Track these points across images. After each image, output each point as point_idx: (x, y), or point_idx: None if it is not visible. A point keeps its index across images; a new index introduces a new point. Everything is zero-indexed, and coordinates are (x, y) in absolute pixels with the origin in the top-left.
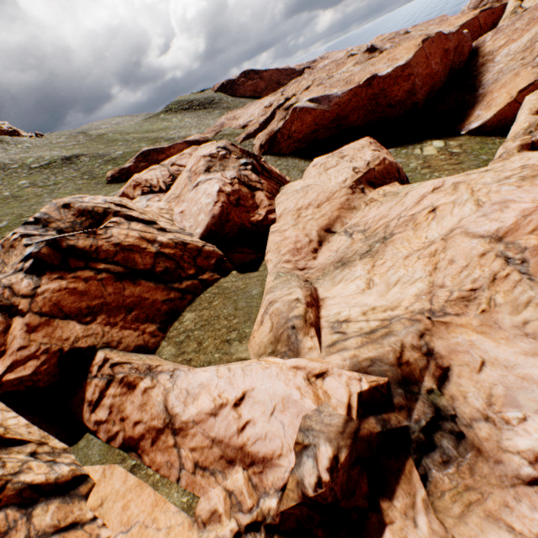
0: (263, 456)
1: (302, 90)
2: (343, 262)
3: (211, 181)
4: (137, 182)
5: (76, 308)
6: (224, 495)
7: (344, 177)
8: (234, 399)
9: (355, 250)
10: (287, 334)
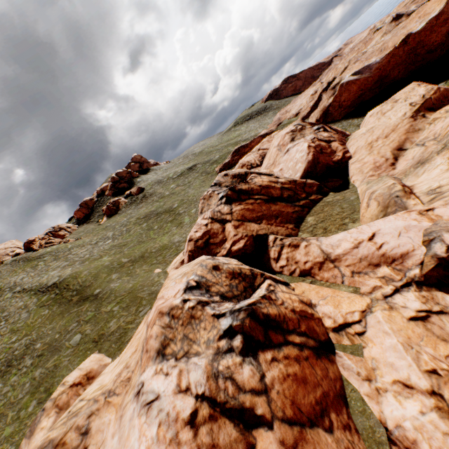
0: (400, 254)
1: (340, 72)
2: (421, 162)
3: (299, 144)
4: (243, 164)
5: (251, 217)
6: (378, 279)
7: (402, 113)
8: (367, 238)
9: (430, 151)
10: (393, 200)
